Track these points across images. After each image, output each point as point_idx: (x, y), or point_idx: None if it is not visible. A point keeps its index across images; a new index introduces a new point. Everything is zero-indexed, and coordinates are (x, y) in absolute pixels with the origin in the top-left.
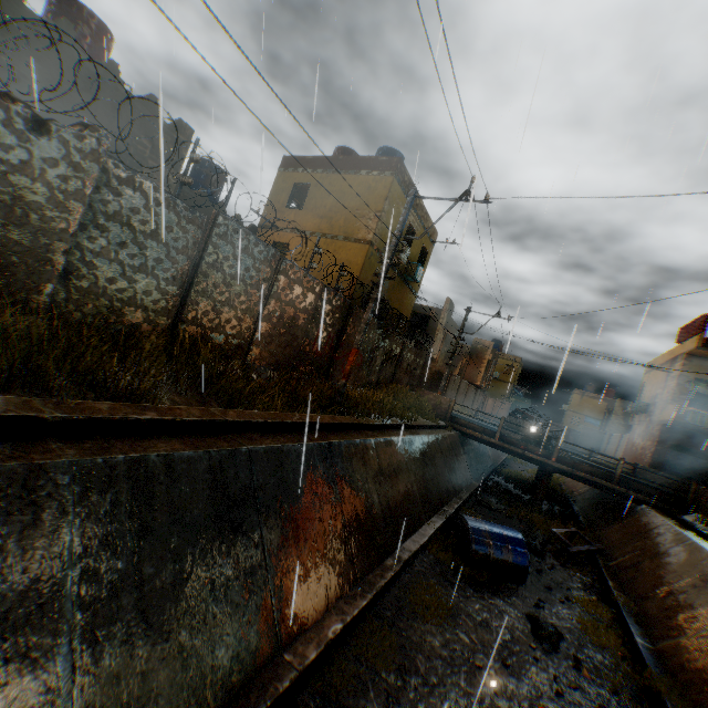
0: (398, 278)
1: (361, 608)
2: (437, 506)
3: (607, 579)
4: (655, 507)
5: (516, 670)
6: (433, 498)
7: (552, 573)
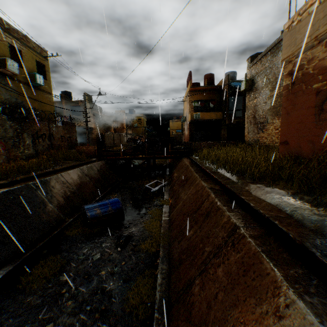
0: (25, 85)
1: None
2: (80, 205)
3: (165, 195)
4: (186, 156)
5: (91, 277)
6: (75, 203)
7: (144, 205)
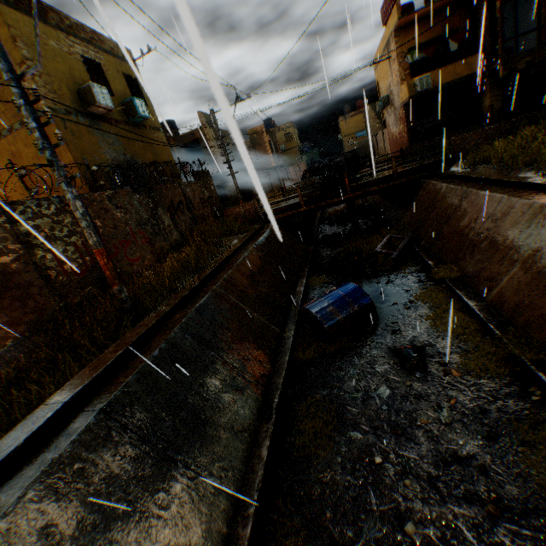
0: (126, 127)
1: (248, 544)
2: (286, 306)
3: (427, 260)
4: (429, 175)
5: (409, 433)
6: (279, 304)
7: (391, 285)
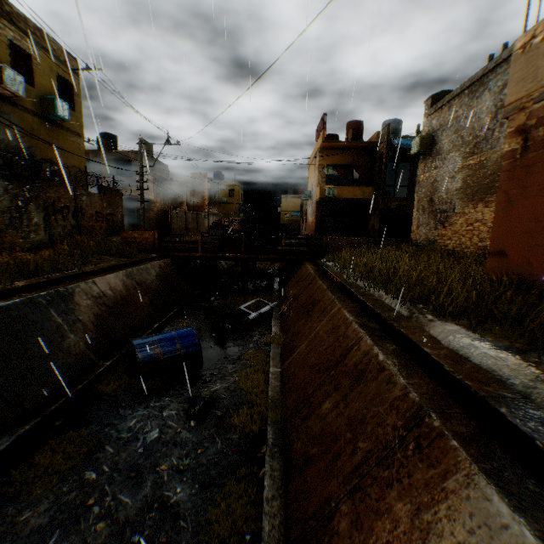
0: (36, 118)
1: None
2: (125, 337)
3: (273, 326)
4: (310, 260)
5: (143, 476)
6: (116, 333)
7: (236, 341)
